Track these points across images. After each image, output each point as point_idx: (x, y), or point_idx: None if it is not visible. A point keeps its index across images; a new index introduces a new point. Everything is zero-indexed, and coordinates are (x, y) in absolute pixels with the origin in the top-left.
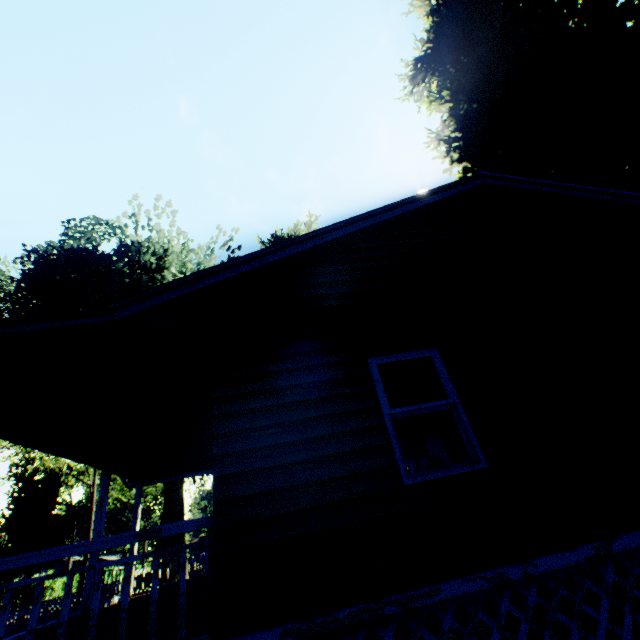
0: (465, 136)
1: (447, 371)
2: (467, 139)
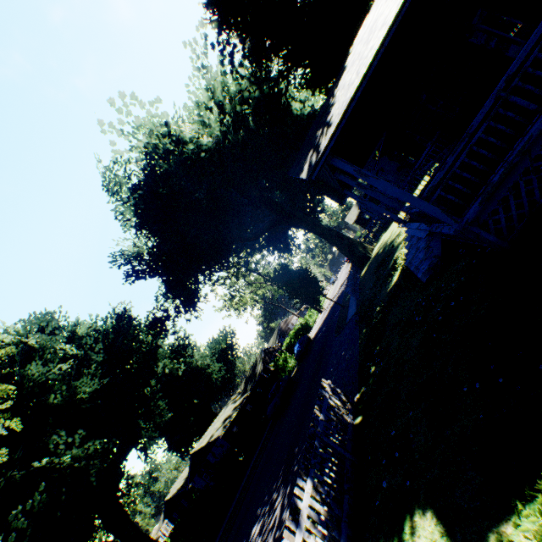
0: None
1: None
2: None
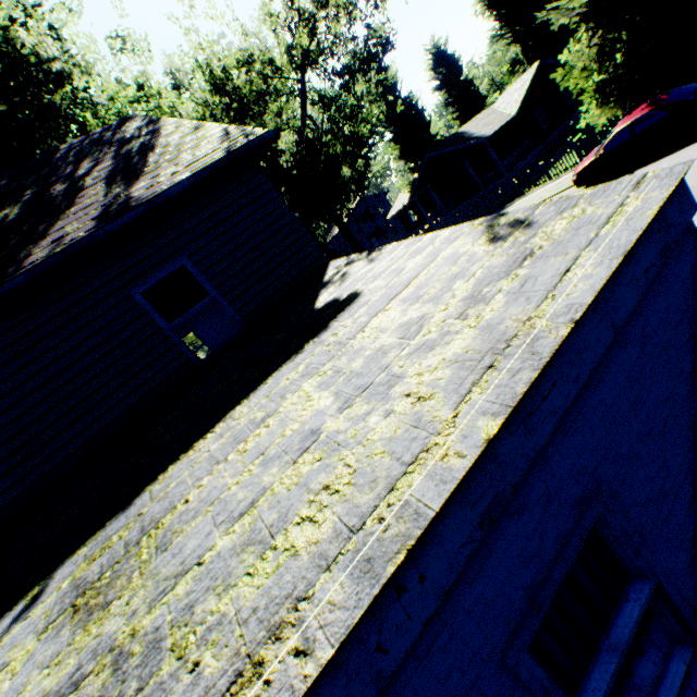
0: None
1: (542, 112)
2: None
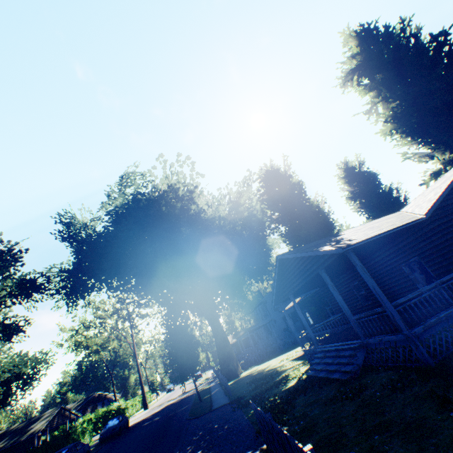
0: (394, 114)
1: None
2: (396, 116)
